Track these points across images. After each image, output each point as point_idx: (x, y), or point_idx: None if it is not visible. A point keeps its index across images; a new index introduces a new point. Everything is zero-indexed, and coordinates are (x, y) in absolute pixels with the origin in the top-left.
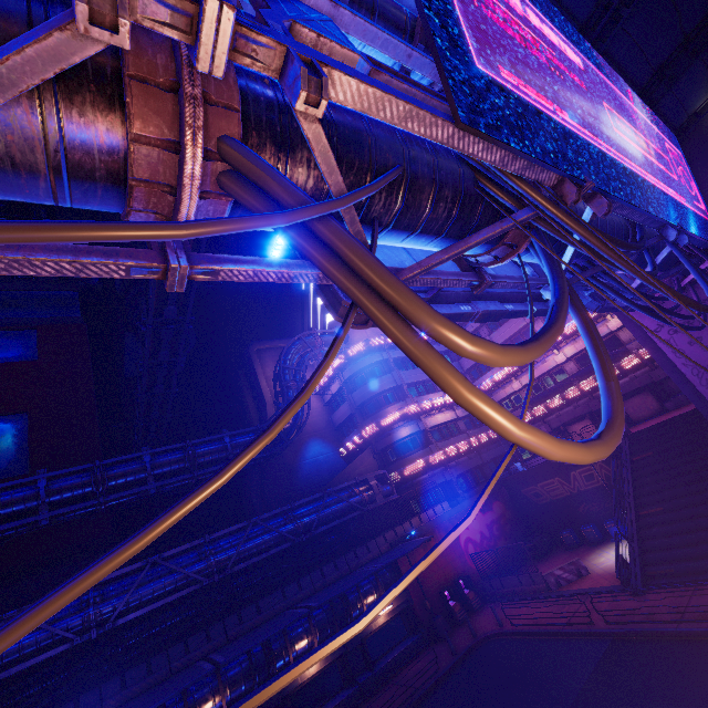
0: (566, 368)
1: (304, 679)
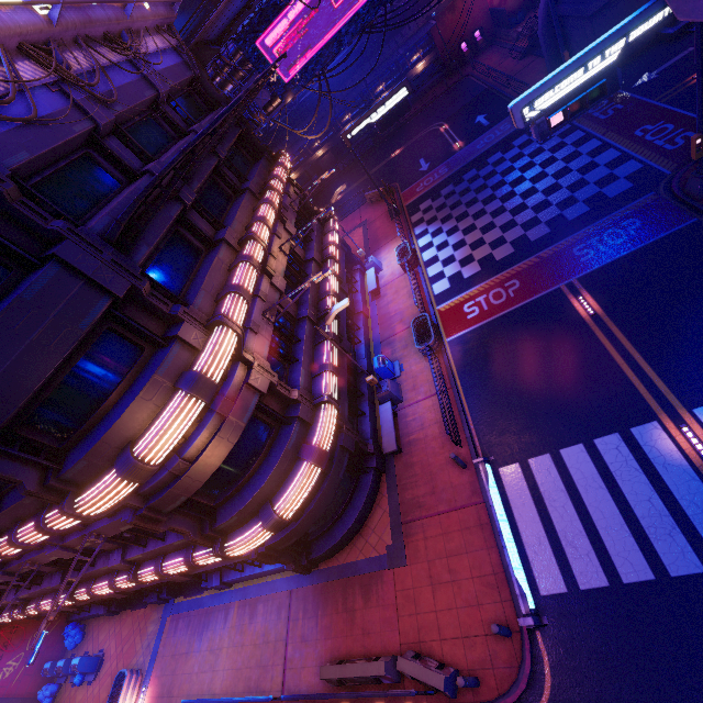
0: None
1: None
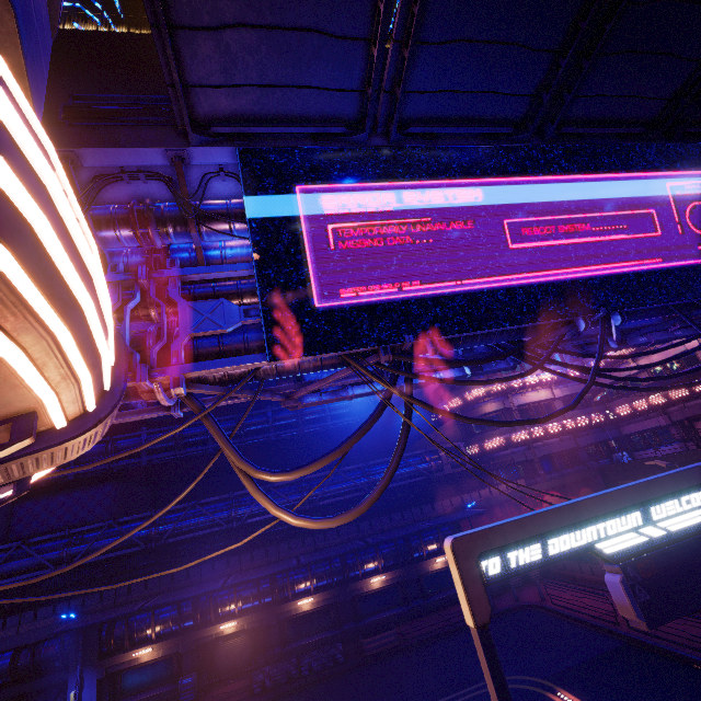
0: (699, 355)
1: (369, 590)
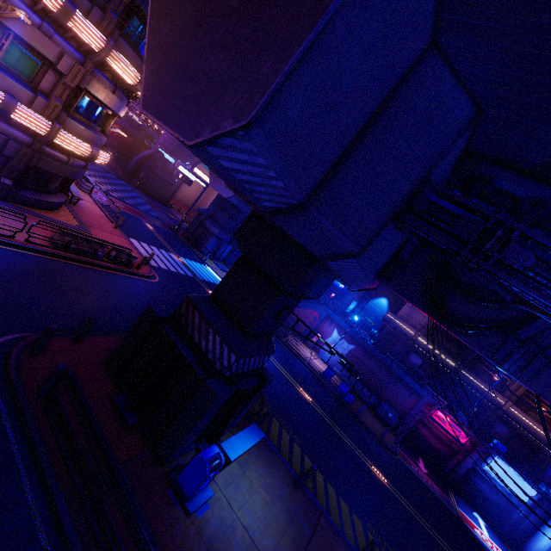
0: None
1: None
